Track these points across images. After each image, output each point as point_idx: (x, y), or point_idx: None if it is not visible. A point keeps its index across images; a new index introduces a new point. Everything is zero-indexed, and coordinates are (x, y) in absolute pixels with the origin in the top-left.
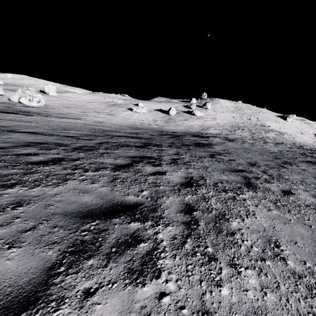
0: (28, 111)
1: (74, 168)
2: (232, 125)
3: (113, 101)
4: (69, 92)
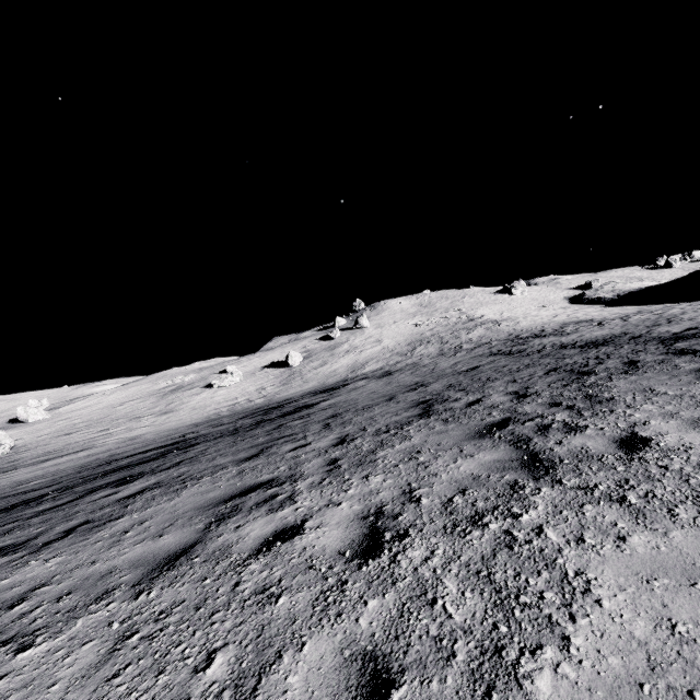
0: None
1: None
2: (410, 342)
3: (175, 383)
4: (78, 399)
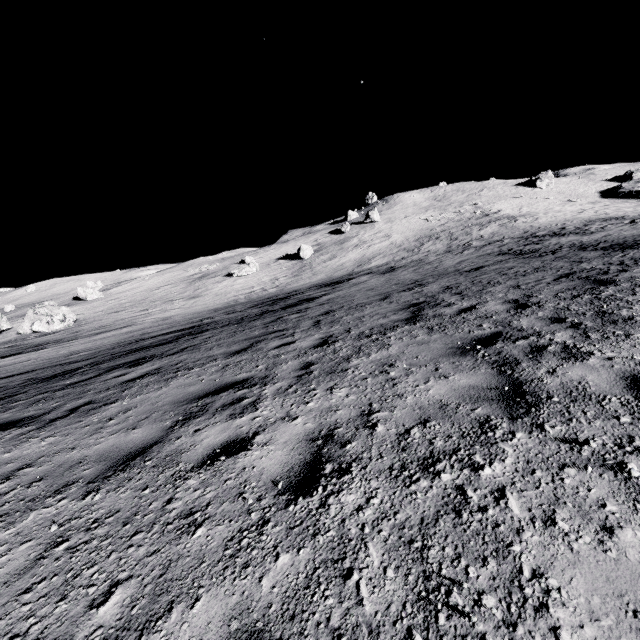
0: (44, 343)
1: (4, 403)
2: (418, 237)
3: (201, 271)
4: (124, 283)
